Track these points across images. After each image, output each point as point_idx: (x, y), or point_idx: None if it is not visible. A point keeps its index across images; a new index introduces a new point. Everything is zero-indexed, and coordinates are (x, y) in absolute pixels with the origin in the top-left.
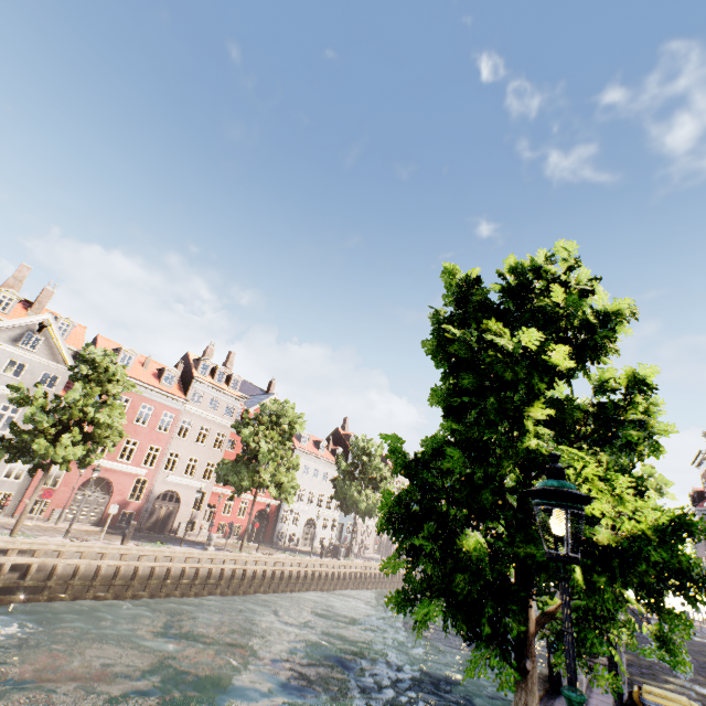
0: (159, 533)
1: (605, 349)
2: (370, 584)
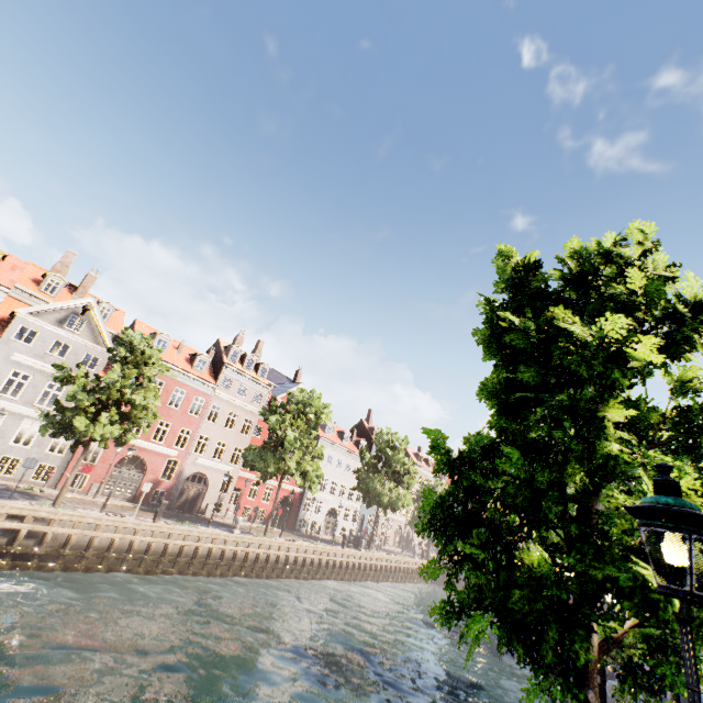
0: (188, 512)
1: (693, 343)
2: (390, 577)
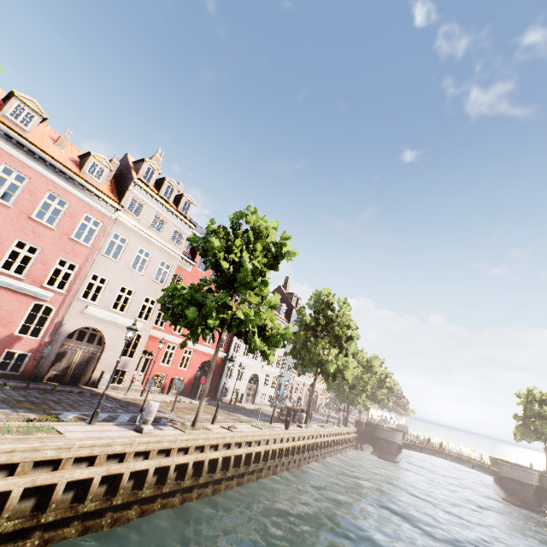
0: (68, 386)
1: None
2: (325, 452)
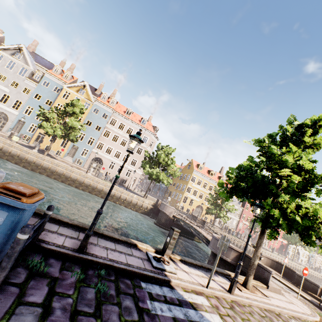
0: None
1: None
2: None
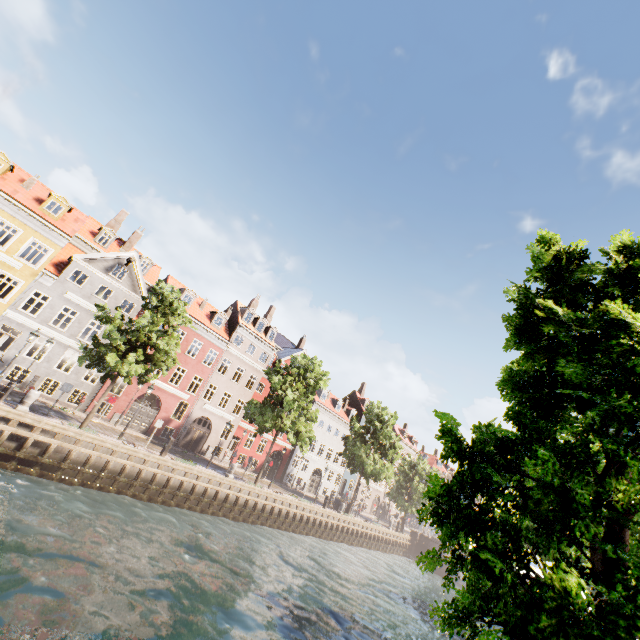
0: (191, 451)
1: None
2: (364, 542)
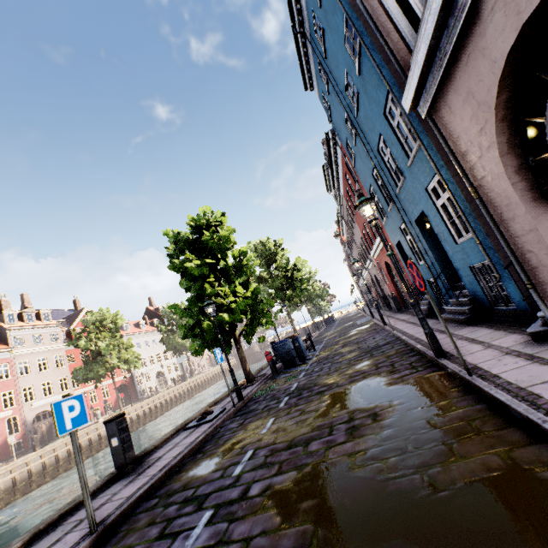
0: (51, 440)
1: (227, 247)
2: (212, 382)
